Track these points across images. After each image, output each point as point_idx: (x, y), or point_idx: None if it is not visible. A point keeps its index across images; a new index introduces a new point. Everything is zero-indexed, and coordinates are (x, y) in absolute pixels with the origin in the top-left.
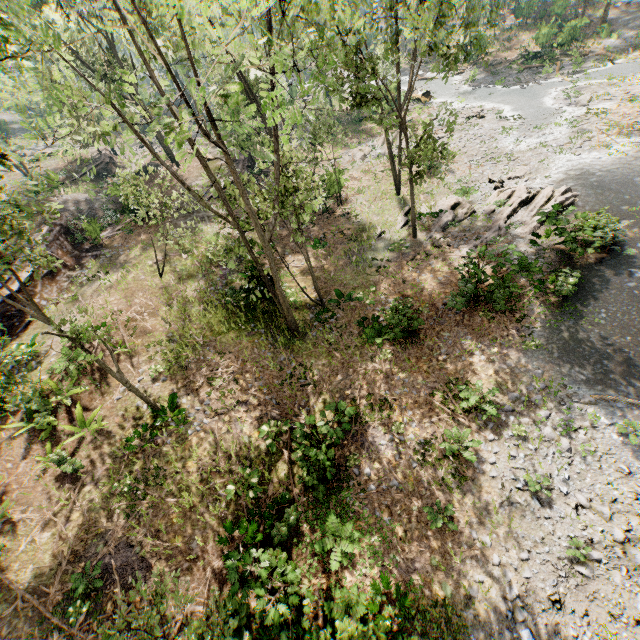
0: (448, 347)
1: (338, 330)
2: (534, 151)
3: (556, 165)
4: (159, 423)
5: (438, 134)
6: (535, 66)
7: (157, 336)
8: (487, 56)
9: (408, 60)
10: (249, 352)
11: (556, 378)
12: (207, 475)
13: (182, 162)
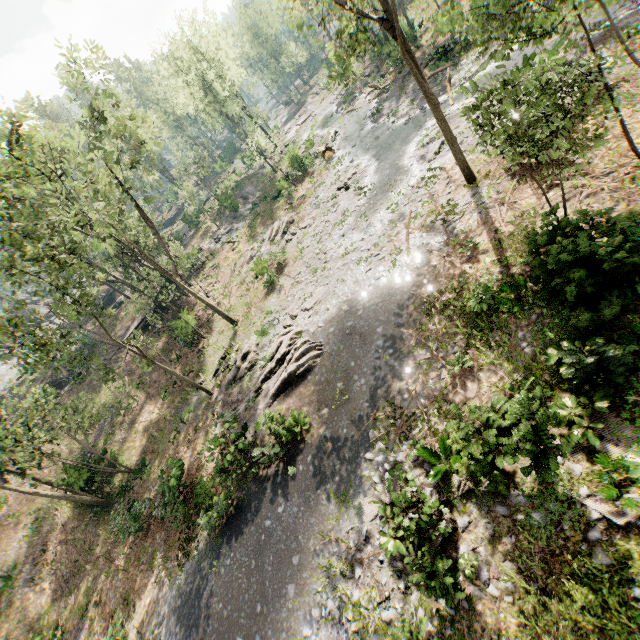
0: (149, 556)
1: (126, 506)
2: (344, 259)
3: (342, 289)
4: (0, 591)
5: (305, 222)
6: (440, 70)
7: (38, 503)
8: (418, 51)
9: (361, 71)
10: (74, 524)
11: (163, 632)
12: (9, 639)
13: (131, 297)
